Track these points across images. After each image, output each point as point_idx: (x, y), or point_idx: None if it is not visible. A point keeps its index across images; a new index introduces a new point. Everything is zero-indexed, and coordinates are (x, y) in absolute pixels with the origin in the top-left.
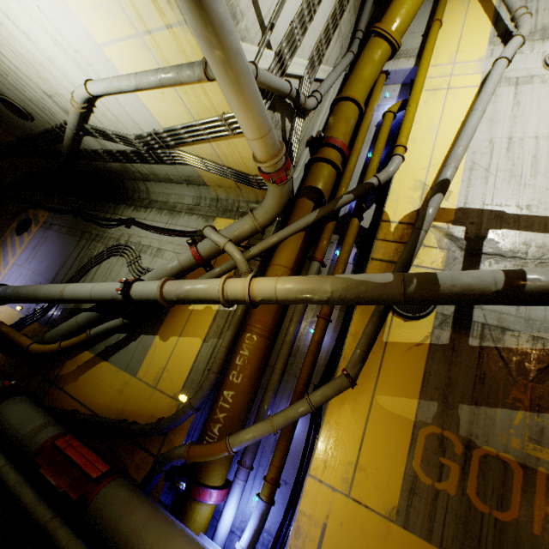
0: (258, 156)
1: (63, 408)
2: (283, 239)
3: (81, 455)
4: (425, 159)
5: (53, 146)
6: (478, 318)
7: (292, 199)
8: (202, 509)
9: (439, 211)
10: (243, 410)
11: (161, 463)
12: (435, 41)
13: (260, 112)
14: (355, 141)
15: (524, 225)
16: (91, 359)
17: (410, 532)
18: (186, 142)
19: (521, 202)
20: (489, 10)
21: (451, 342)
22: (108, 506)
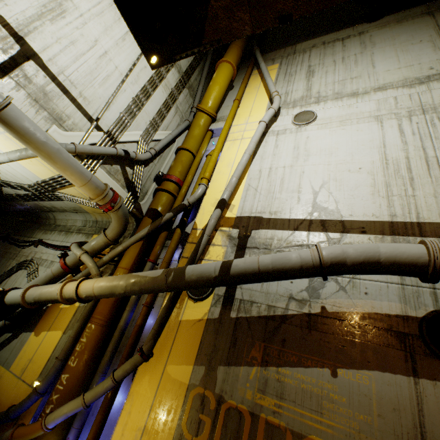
0: (89, 196)
1: None
2: (127, 248)
3: None
4: (223, 185)
5: None
6: (238, 295)
7: (142, 217)
8: None
9: (226, 219)
10: (75, 390)
11: None
12: (234, 111)
13: (76, 171)
14: (187, 175)
15: (272, 225)
16: None
17: None
18: (57, 188)
19: (272, 209)
20: (268, 91)
21: (220, 316)
22: None
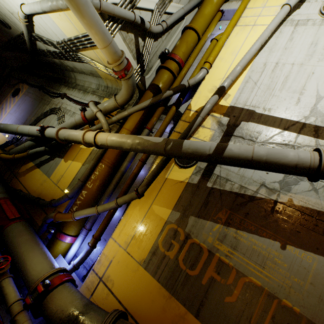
0: (107, 60)
1: (17, 188)
2: (131, 114)
3: (9, 208)
4: (223, 73)
5: (25, 46)
6: (216, 172)
7: (144, 91)
8: (62, 243)
9: (219, 107)
10: (90, 202)
11: (45, 219)
12: None
13: (100, 31)
14: (189, 57)
15: (262, 120)
16: (32, 166)
17: (147, 271)
18: (80, 48)
19: (266, 106)
20: None
21: (198, 183)
22: (12, 231)
